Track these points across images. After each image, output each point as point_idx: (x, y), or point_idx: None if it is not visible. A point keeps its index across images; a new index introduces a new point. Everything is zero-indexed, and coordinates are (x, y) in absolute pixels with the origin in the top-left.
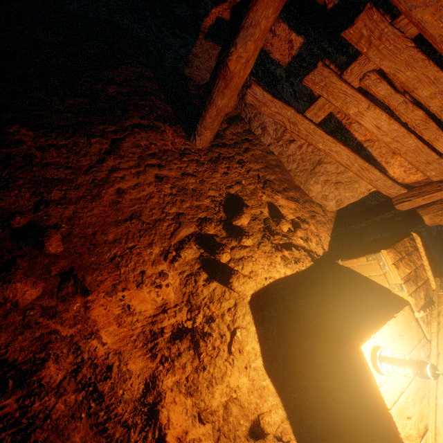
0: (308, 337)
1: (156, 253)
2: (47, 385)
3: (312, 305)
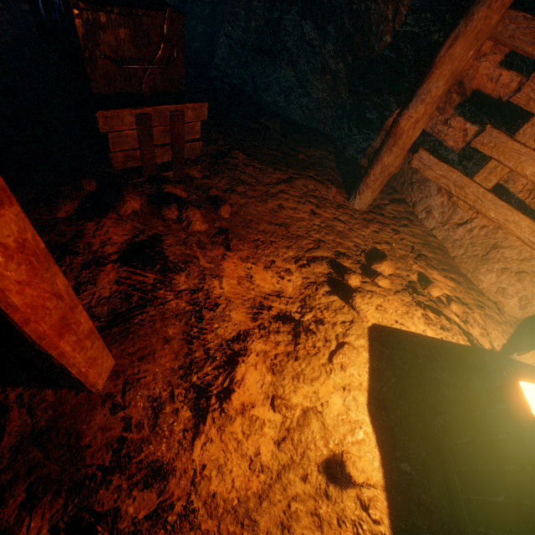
0: (442, 402)
1: (289, 255)
2: (173, 287)
3: (460, 394)
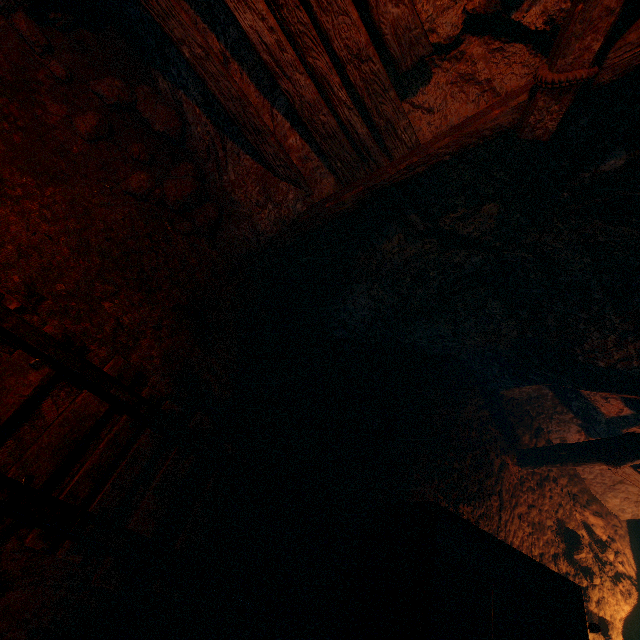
0: None
1: None
2: None
3: None
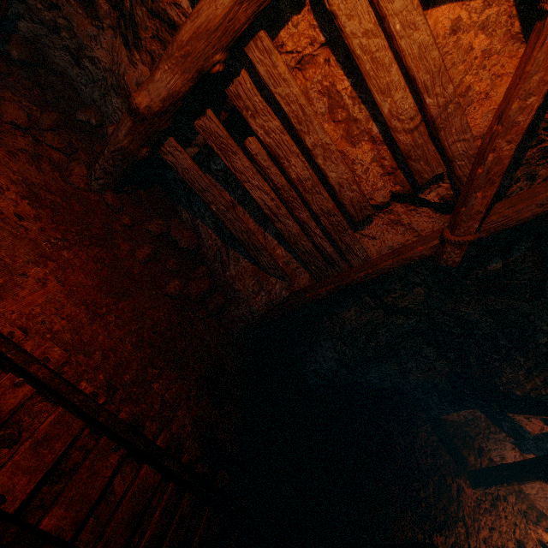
0: None
1: None
2: None
3: None
